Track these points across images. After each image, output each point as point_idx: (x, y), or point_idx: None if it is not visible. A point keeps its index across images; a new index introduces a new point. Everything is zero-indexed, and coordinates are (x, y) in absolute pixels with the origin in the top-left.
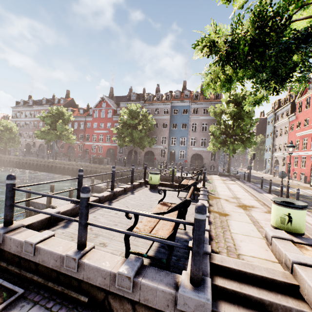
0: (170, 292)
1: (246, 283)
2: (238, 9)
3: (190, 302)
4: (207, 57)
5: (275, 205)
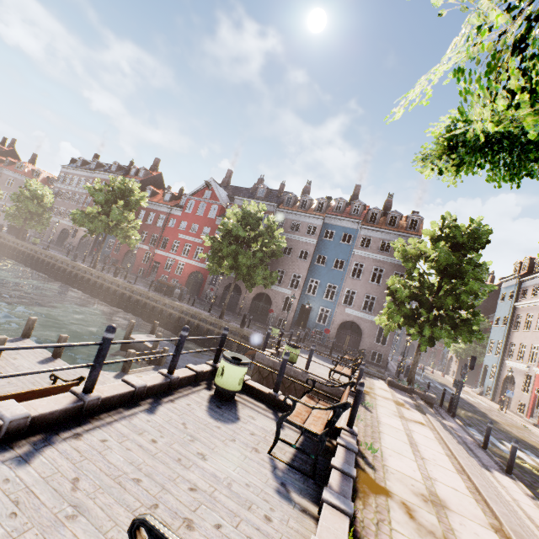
0: None
1: None
2: None
3: None
4: None
5: None
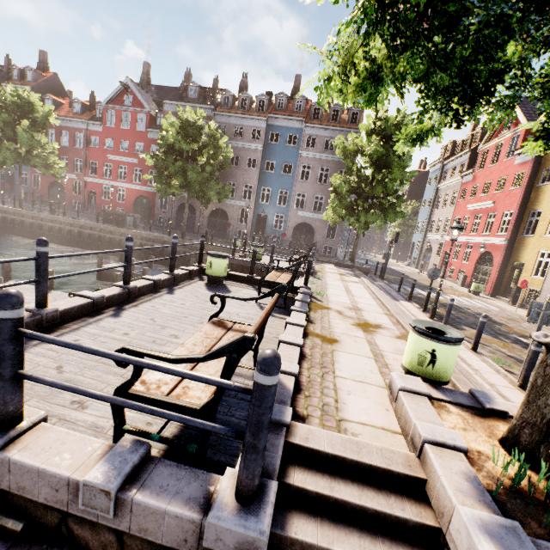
0: (191, 519)
1: (342, 477)
2: None
3: (229, 536)
4: (335, 1)
5: (414, 334)
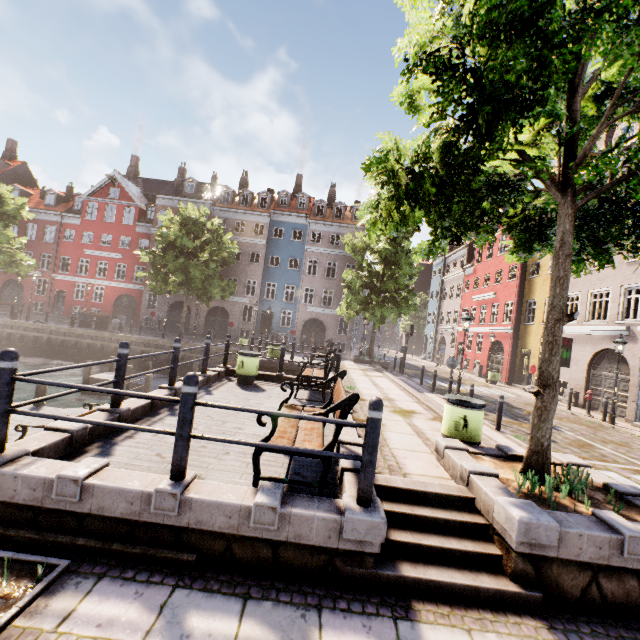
0: (334, 519)
1: (418, 504)
2: (422, 125)
3: (361, 525)
4: (382, 188)
5: (449, 405)
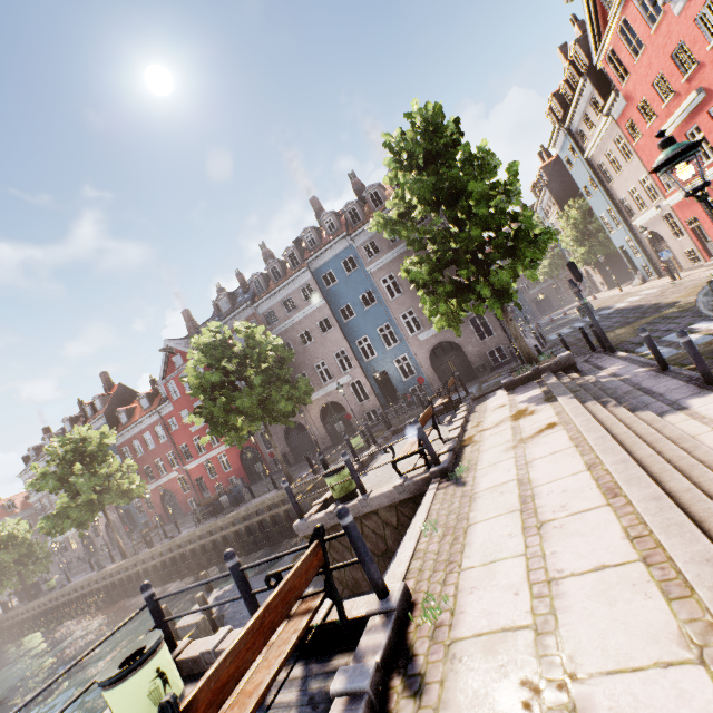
0: None
1: None
2: None
3: None
4: None
5: None
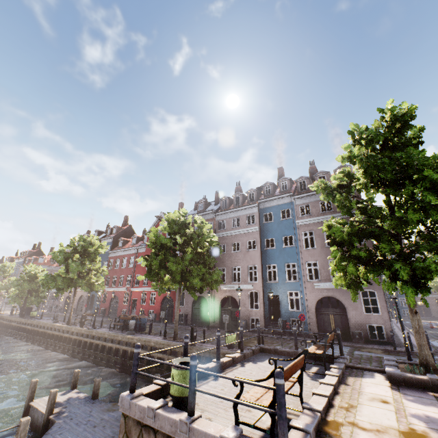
0: None
1: None
2: None
3: None
4: None
5: None
